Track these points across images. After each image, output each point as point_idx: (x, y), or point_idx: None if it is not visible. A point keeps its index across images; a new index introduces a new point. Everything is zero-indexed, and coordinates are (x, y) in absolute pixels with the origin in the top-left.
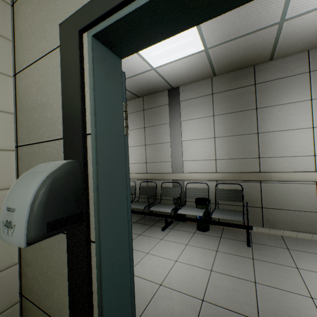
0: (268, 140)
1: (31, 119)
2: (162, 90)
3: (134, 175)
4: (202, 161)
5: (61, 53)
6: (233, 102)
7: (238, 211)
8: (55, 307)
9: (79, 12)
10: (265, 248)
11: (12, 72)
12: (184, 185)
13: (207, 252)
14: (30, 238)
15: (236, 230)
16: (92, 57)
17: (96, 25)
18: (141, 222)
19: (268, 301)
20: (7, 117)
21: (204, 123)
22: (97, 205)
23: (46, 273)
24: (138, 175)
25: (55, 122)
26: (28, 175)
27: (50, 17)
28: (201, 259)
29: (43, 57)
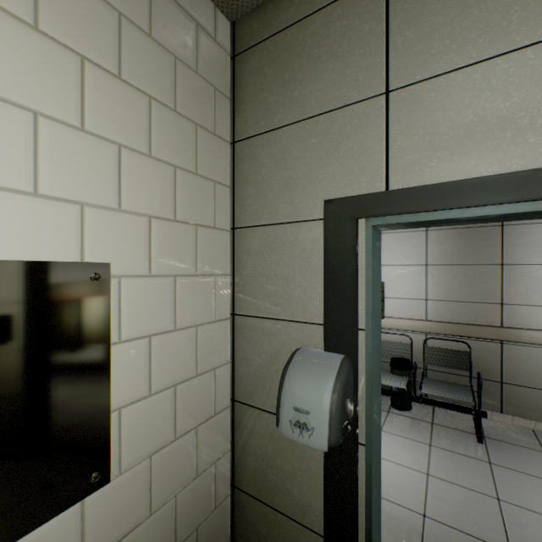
0: (519, 278)
1: (262, 289)
2: None
3: None
4: (403, 300)
5: (325, 233)
6: None
7: (463, 385)
8: (294, 506)
9: (358, 198)
10: (508, 448)
11: (229, 225)
12: None
13: (416, 446)
14: (333, 443)
15: (455, 412)
16: (371, 249)
17: (380, 216)
18: None
19: (521, 527)
20: (225, 280)
21: (409, 240)
22: (370, 407)
23: (281, 467)
24: None
25: (305, 303)
26: (303, 371)
27: (302, 182)
28: (409, 456)
29: (287, 223)
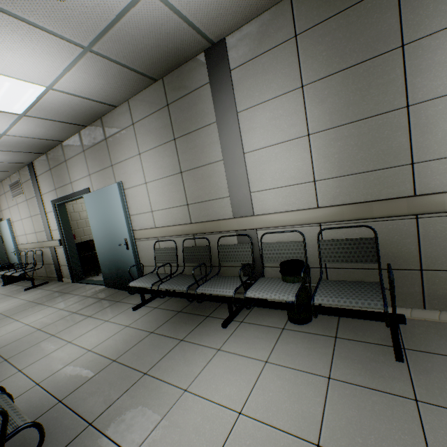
0: (434, 120)
1: None
2: (193, 55)
3: (172, 229)
4: (288, 188)
5: None
6: (344, 44)
7: (371, 283)
8: None
9: None
10: (440, 364)
11: None
12: (258, 238)
13: (309, 384)
14: None
15: None
16: None
17: None
18: (190, 309)
19: None
20: None
21: (283, 107)
22: None
23: None
24: (178, 228)
25: None
26: None
27: None
28: (295, 407)
29: None
